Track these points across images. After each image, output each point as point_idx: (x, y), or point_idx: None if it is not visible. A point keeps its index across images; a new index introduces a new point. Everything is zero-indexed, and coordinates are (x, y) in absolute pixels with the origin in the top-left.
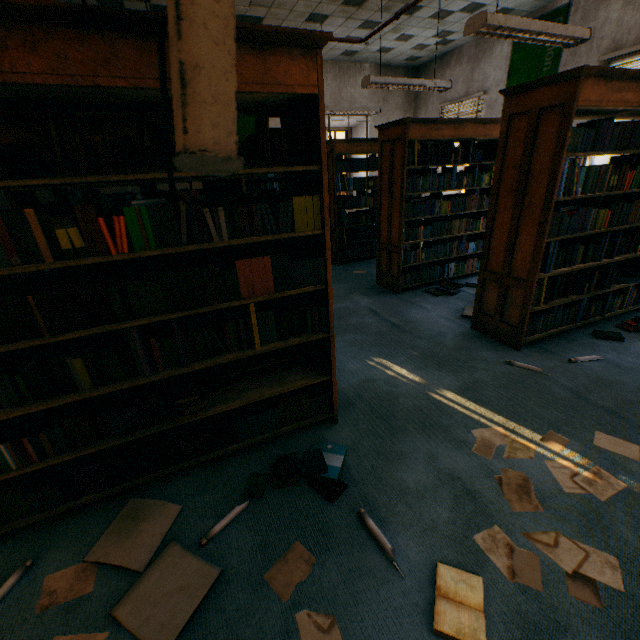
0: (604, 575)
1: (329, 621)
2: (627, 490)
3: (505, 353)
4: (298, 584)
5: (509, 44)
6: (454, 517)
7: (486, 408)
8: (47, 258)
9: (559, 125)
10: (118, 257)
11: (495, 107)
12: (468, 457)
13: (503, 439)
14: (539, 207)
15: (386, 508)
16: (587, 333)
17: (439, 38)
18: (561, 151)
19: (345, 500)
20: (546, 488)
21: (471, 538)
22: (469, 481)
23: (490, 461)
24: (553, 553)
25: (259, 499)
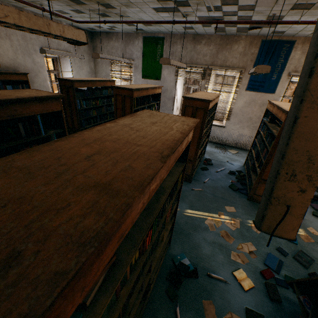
0: (252, 248)
1: (230, 313)
2: (240, 222)
3: (188, 185)
4: (215, 312)
5: (141, 42)
6: (224, 255)
7: (201, 211)
8: (127, 278)
9: (203, 114)
10: (149, 249)
11: (138, 68)
12: (211, 233)
13: (213, 221)
14: (197, 138)
15: (210, 266)
16: (199, 169)
17: (110, 27)
18: (204, 123)
19: (200, 273)
20: (230, 231)
21: (231, 259)
22: (217, 241)
23: (216, 231)
24: (243, 249)
25: (178, 298)
